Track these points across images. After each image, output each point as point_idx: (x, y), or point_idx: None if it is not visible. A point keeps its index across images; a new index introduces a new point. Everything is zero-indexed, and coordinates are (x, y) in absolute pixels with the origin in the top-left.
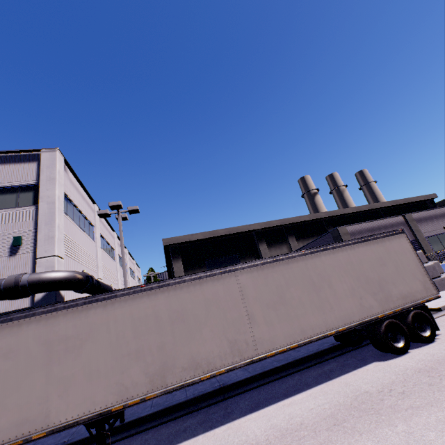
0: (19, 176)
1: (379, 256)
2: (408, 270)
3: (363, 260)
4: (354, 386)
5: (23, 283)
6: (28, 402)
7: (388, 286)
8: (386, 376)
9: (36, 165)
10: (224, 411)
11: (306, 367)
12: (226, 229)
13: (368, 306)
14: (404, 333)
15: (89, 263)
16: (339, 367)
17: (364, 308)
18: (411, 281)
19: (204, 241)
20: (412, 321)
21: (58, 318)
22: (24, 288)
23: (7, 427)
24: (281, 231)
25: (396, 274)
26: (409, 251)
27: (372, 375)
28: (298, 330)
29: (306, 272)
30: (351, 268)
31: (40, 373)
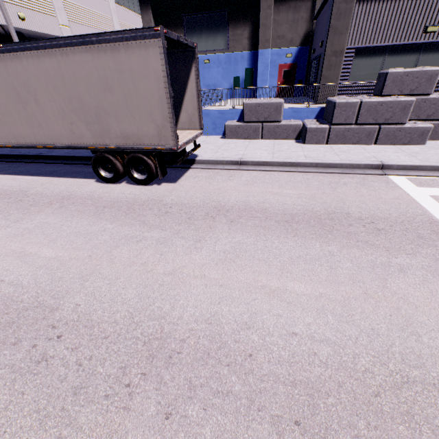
0: None
1: (105, 76)
2: (144, 105)
3: (79, 76)
4: (41, 186)
5: None
6: None
7: (108, 120)
8: (57, 190)
9: None
10: (12, 168)
11: (88, 164)
12: None
13: (80, 135)
14: (115, 169)
15: (32, 3)
16: (86, 173)
17: (75, 135)
18: (143, 122)
19: None
20: (127, 163)
21: None
22: None
23: None
24: None
25: (124, 108)
26: (156, 76)
27: (61, 186)
28: (11, 135)
29: (8, 78)
30: (62, 84)
31: None
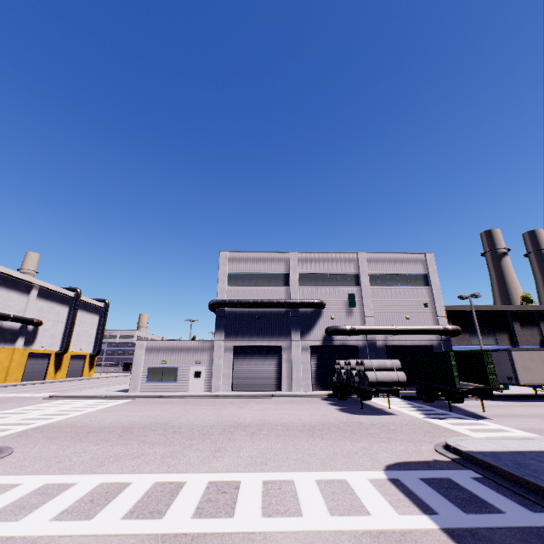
0: (416, 268)
1: None
2: None
3: None
4: None
5: (450, 330)
6: (541, 375)
7: None
8: None
9: (422, 262)
10: None
11: None
12: (487, 306)
13: None
14: None
15: None
16: None
17: None
18: None
19: (466, 312)
20: None
21: (542, 353)
22: (450, 332)
23: (538, 380)
24: (533, 315)
25: None
26: None
27: None
28: None
29: None
30: None
31: (542, 368)
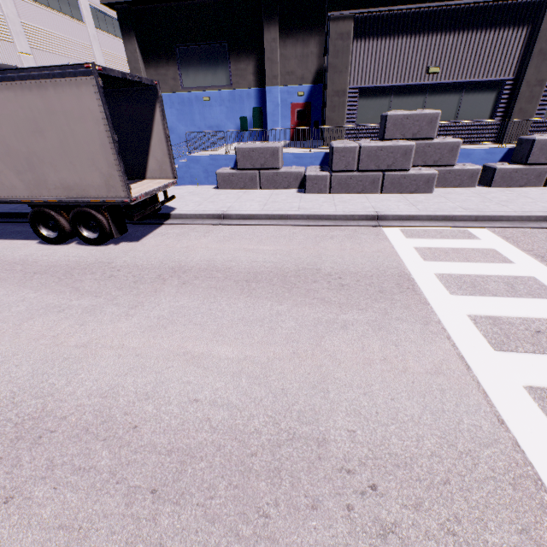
0: None
1: (33, 117)
2: (84, 151)
3: (2, 117)
4: None
5: None
6: None
7: (43, 168)
8: None
9: None
10: None
11: None
12: None
13: (10, 186)
14: (58, 227)
15: None
16: (31, 233)
17: (4, 186)
18: (86, 171)
19: (172, 4)
20: (73, 219)
21: None
22: None
23: None
24: None
25: (61, 154)
26: (94, 118)
27: None
28: None
29: None
30: None
31: None
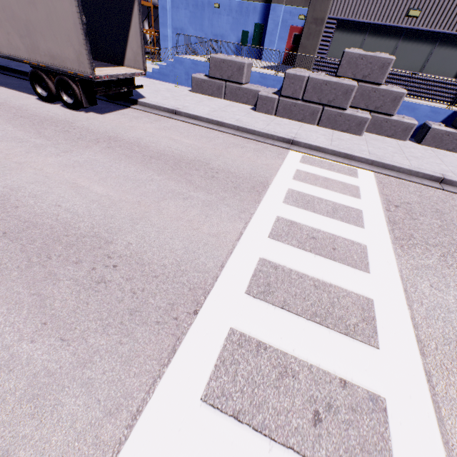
0: None
1: None
2: (63, 27)
3: None
4: None
5: None
6: None
7: (36, 36)
8: None
9: None
10: None
11: None
12: None
13: (16, 47)
14: (48, 88)
15: None
16: None
17: (13, 46)
18: (64, 45)
19: None
20: (56, 84)
21: None
22: None
23: None
24: None
25: (47, 26)
26: None
27: (4, 95)
28: None
29: None
30: None
31: None
